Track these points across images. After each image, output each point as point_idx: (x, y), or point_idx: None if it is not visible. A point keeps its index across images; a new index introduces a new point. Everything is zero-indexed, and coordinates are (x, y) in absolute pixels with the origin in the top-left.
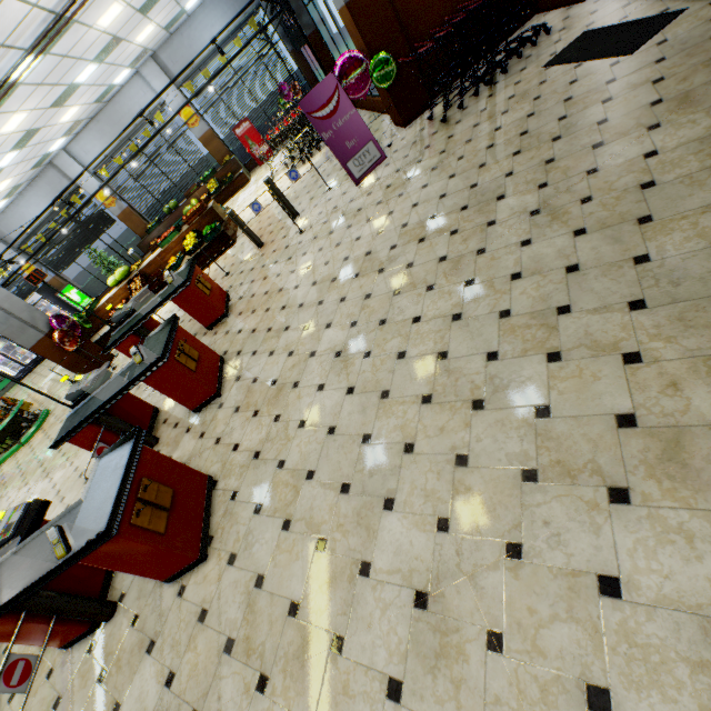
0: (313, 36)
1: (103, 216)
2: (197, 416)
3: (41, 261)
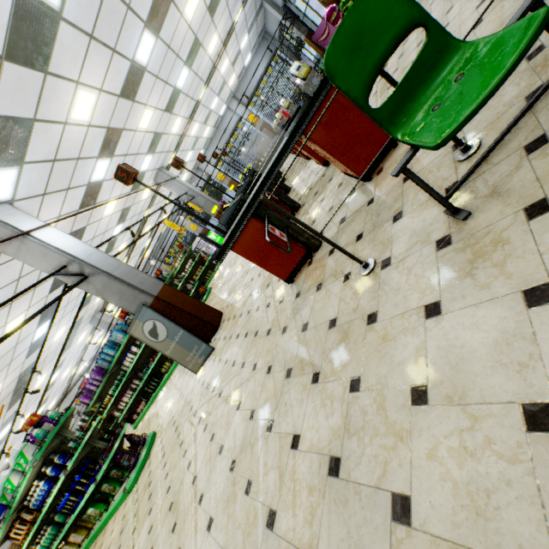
0: (308, 35)
1: (221, 188)
2: (300, 158)
3: (197, 223)
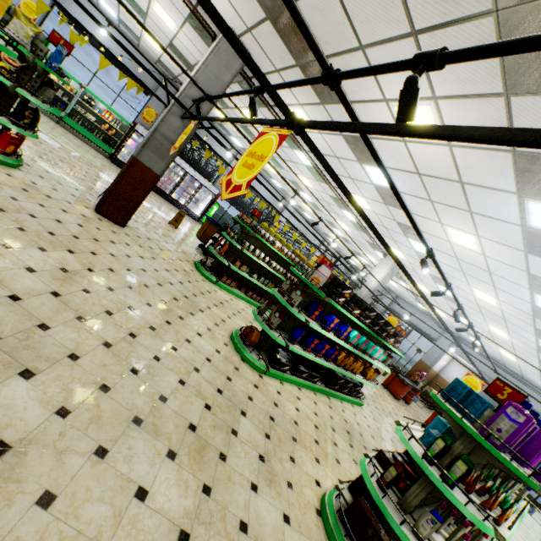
0: None
1: None
2: None
3: None
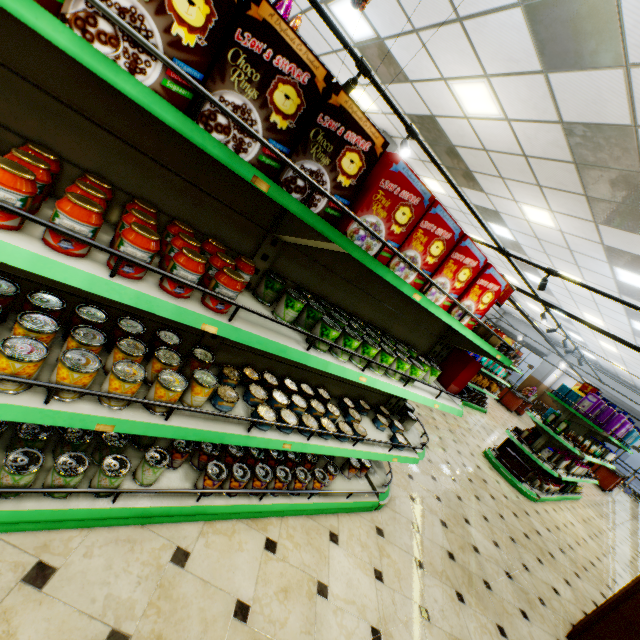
0: None
1: None
2: None
3: None
